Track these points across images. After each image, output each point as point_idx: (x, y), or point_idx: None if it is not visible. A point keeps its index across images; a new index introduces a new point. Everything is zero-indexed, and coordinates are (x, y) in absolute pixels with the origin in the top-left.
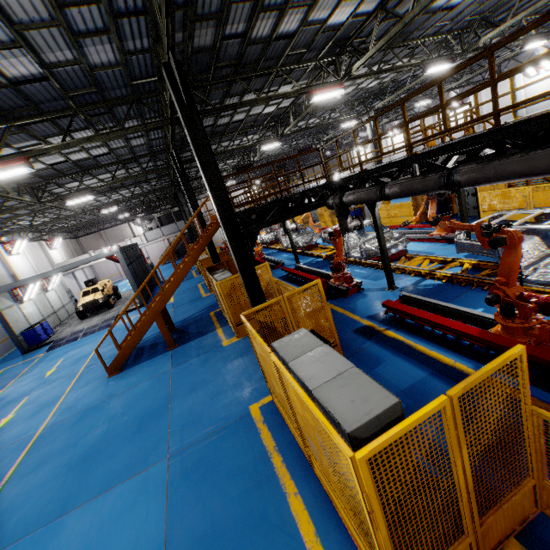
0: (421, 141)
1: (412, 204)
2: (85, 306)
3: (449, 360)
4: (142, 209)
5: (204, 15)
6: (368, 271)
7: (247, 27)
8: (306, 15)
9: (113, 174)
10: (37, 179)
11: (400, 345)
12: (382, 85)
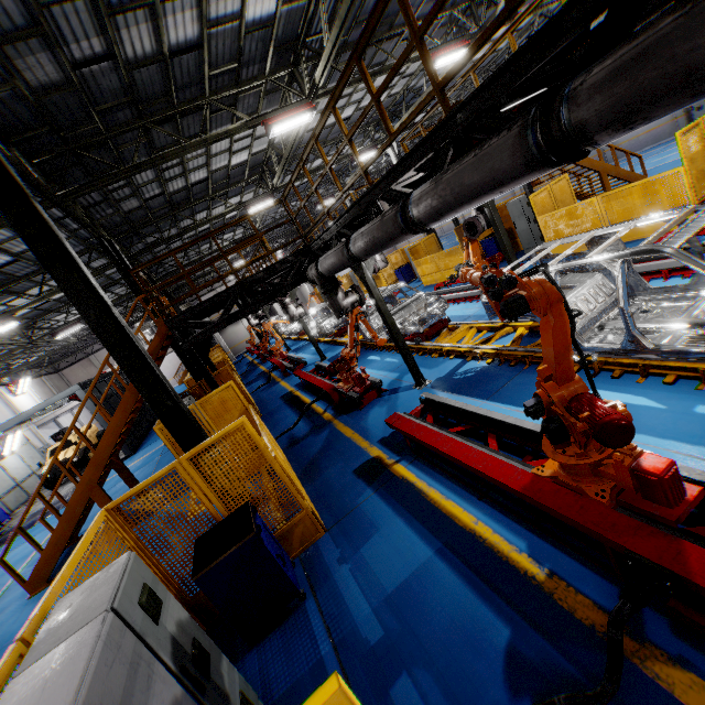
0: (372, 161)
1: (463, 249)
2: (53, 471)
3: (468, 518)
4: (139, 317)
5: (8, 32)
6: (400, 358)
7: (108, 43)
8: (200, 10)
9: (40, 287)
10: None
11: (407, 494)
12: (396, 98)
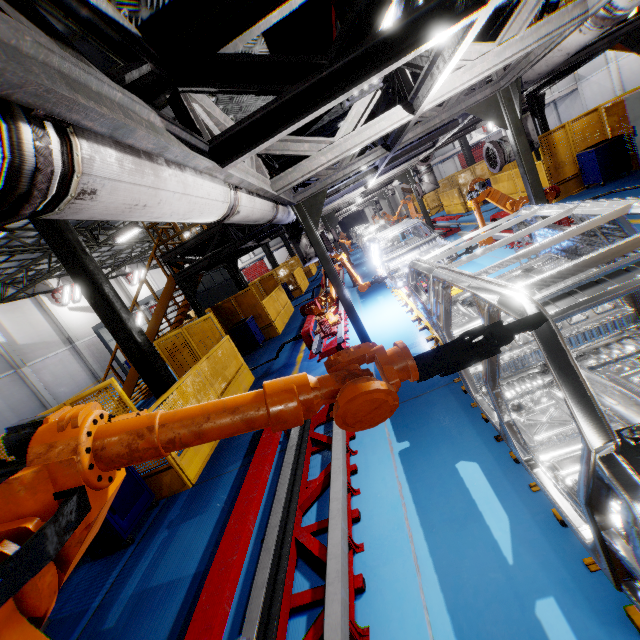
0: None
1: (545, 166)
2: None
3: None
4: None
5: None
6: (393, 309)
7: None
8: None
9: None
10: (88, 221)
11: None
12: None
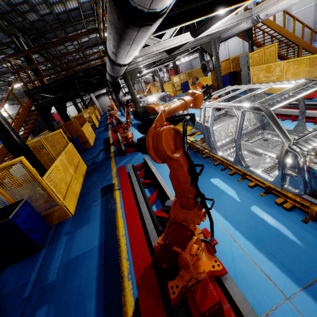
0: None
1: (211, 78)
2: None
3: (122, 232)
4: None
5: None
6: None
7: None
8: None
9: None
10: None
11: (110, 208)
12: None
